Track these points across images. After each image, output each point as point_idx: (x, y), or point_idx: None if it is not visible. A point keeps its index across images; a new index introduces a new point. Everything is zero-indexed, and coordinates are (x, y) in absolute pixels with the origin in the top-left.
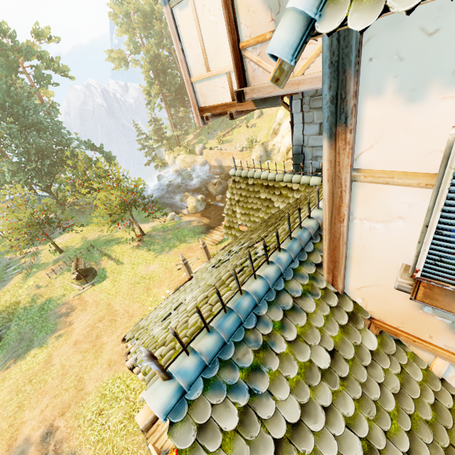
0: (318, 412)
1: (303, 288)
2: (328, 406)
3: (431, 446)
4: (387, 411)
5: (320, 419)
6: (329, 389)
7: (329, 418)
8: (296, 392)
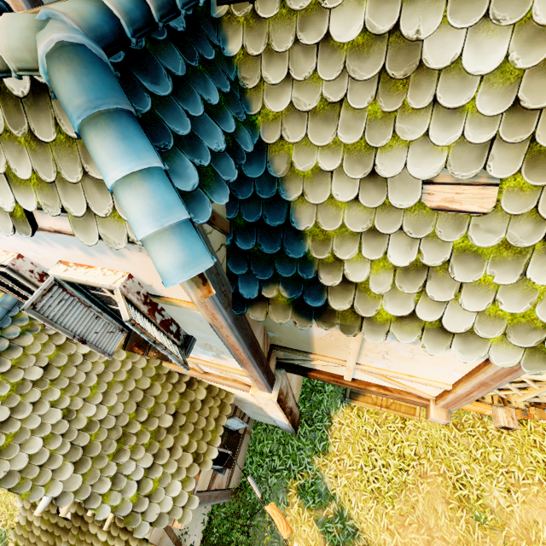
0: (27, 407)
1: (22, 329)
2: (37, 400)
3: (120, 394)
4: (89, 387)
5: (29, 410)
6: (39, 391)
7: (37, 407)
8: (7, 403)
